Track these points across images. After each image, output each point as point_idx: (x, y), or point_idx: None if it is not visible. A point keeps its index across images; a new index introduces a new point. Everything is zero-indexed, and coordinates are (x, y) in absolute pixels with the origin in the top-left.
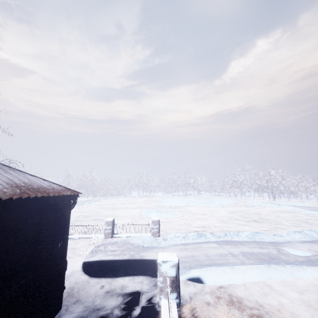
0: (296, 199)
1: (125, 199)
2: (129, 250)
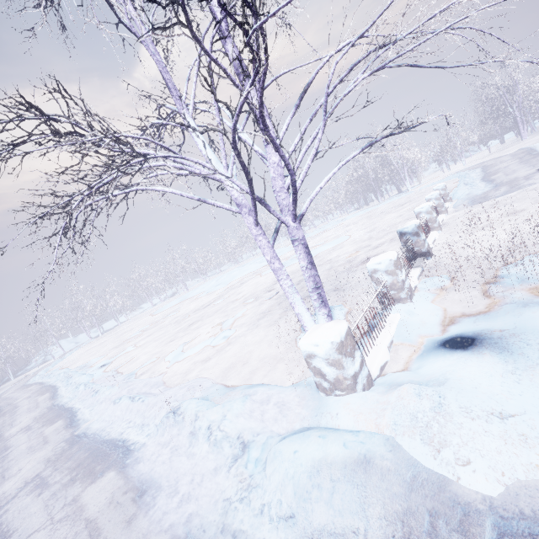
0: (310, 230)
1: (103, 341)
2: (510, 183)
